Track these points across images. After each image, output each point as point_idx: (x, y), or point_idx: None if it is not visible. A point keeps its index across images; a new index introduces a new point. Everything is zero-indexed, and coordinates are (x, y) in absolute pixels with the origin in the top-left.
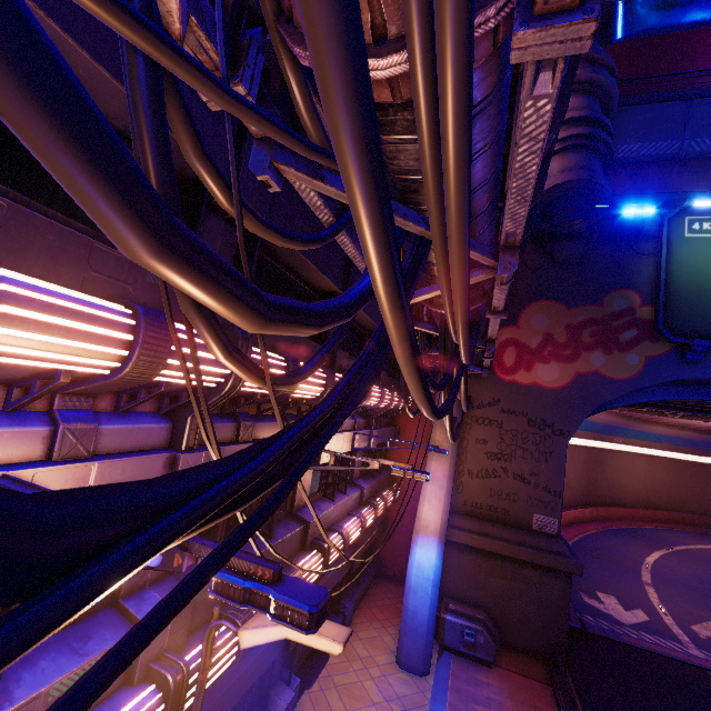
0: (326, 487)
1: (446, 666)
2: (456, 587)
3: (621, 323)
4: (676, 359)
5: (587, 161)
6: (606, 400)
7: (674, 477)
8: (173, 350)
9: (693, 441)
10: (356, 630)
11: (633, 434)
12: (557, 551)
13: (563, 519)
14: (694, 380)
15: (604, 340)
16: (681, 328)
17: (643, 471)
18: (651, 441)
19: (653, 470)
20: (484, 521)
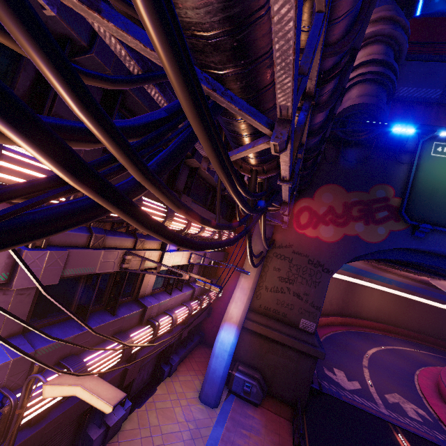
0: (167, 285)
1: (229, 403)
2: (246, 356)
3: (379, 206)
4: (408, 234)
5: (377, 91)
6: (359, 254)
7: (395, 305)
8: (4, 166)
9: (410, 286)
10: (178, 375)
11: (376, 277)
12: (311, 343)
13: (324, 322)
14: (417, 249)
15: (366, 216)
16: (416, 215)
17: (377, 300)
18: (385, 283)
19: (383, 300)
20: (270, 319)
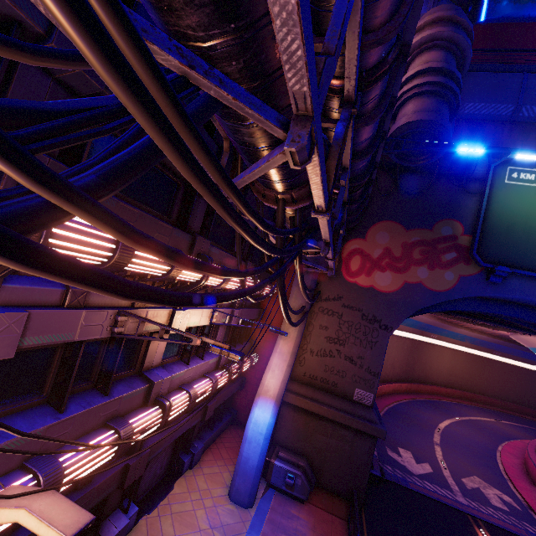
0: (183, 352)
1: (268, 500)
2: (288, 438)
3: (445, 246)
4: (482, 280)
5: (437, 106)
6: (424, 306)
7: (470, 366)
8: None
9: (487, 342)
10: (202, 466)
11: (445, 333)
12: (368, 419)
13: (385, 390)
14: (493, 298)
15: (430, 258)
16: (490, 255)
17: (448, 360)
18: (457, 339)
19: (456, 360)
20: (317, 390)
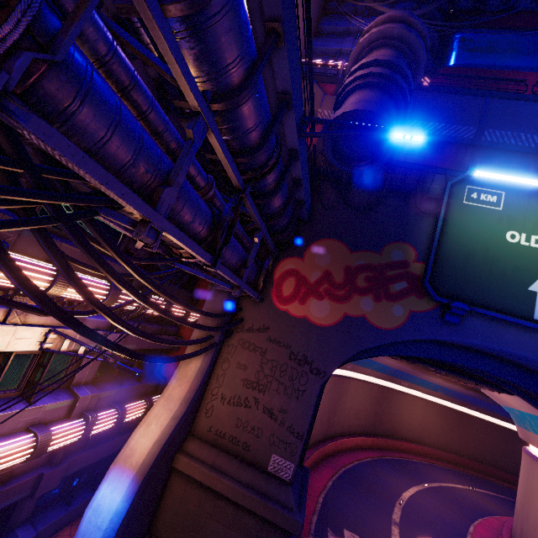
0: None
1: None
2: (172, 524)
3: (394, 274)
4: (436, 318)
5: (380, 99)
6: (366, 346)
7: (443, 421)
8: None
9: (461, 394)
10: None
11: (417, 381)
12: (283, 502)
13: (346, 444)
14: (453, 343)
15: (376, 287)
16: (445, 288)
17: (420, 412)
18: (430, 389)
19: (428, 413)
20: (223, 453)
